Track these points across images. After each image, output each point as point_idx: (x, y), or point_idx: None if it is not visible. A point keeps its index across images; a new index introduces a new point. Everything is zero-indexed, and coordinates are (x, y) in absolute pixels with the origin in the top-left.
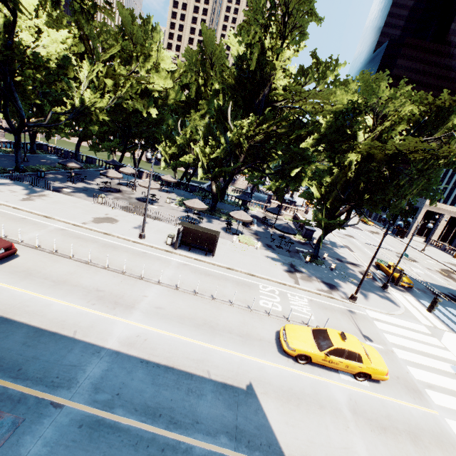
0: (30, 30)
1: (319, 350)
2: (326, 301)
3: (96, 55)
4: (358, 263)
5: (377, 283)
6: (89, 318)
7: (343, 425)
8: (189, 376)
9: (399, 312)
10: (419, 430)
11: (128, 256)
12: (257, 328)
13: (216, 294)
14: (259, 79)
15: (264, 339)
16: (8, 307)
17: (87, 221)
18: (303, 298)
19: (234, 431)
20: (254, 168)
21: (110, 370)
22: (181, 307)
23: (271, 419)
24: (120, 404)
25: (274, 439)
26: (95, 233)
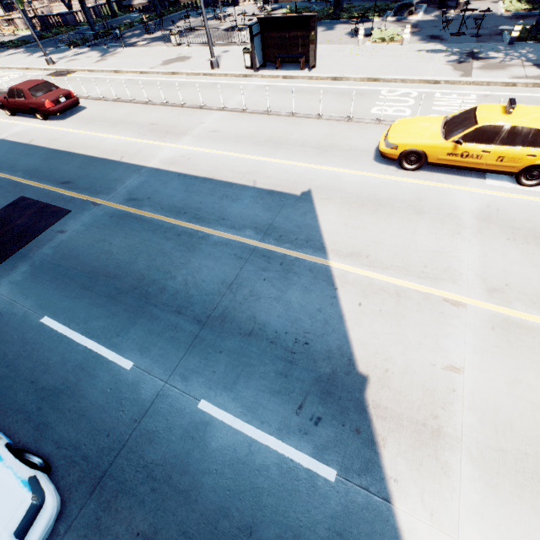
0: None
1: (444, 140)
2: (525, 92)
3: None
4: None
5: None
6: (137, 147)
7: (450, 231)
8: (228, 185)
9: None
10: None
11: (194, 90)
12: (350, 138)
13: (299, 110)
14: None
15: (356, 149)
16: (72, 145)
17: (155, 66)
18: (469, 95)
19: (266, 228)
20: None
21: (146, 182)
22: (243, 128)
23: (323, 221)
24: (148, 205)
25: (318, 237)
26: (163, 76)
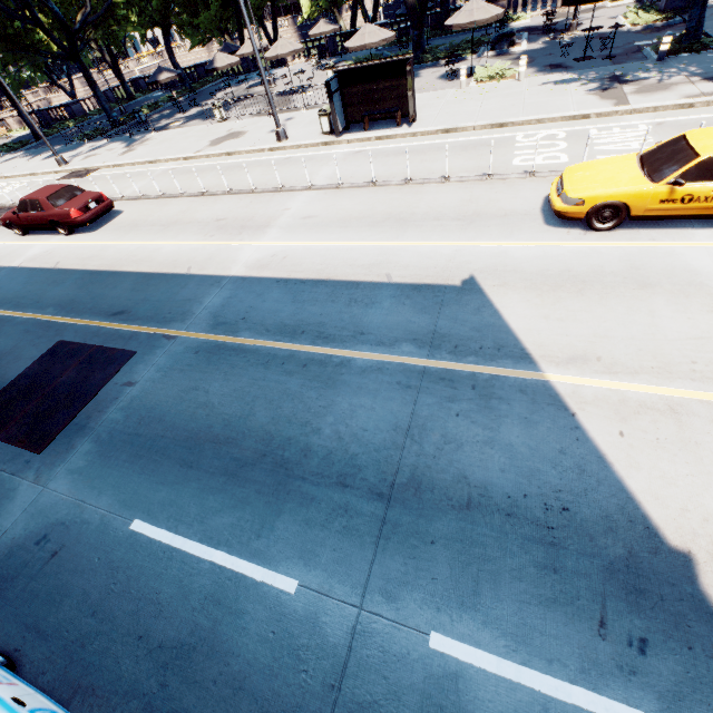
0: None
1: (653, 184)
2: (710, 113)
3: None
4: None
5: None
6: (206, 252)
7: (704, 306)
8: (352, 286)
9: None
10: None
11: (262, 170)
12: (500, 201)
13: (414, 176)
14: None
15: (514, 213)
16: (114, 262)
17: (202, 148)
18: (636, 126)
19: (429, 337)
20: None
21: (233, 297)
22: (345, 208)
23: (509, 316)
24: (246, 328)
25: (512, 341)
26: (215, 159)
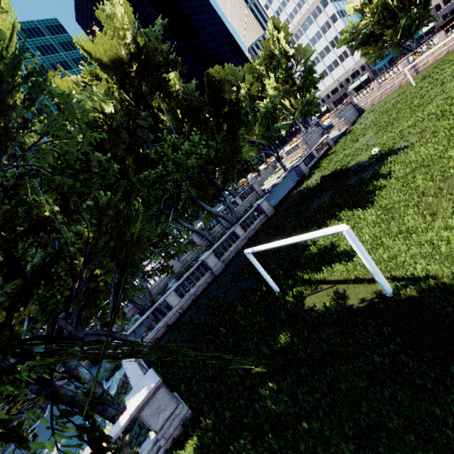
0: None
1: None
2: None
3: None
4: None
5: None
6: None
7: None
8: None
9: None
10: None
11: None
12: None
13: None
14: None
15: None
16: None
17: None
18: None
19: None
20: None
21: None
22: None
23: None
24: None
25: None
26: None
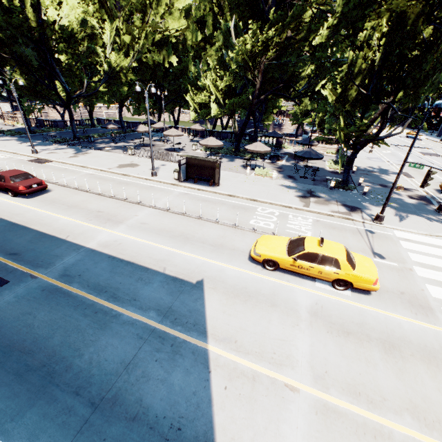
0: (56, 5)
1: (288, 256)
2: (339, 221)
3: (115, 15)
4: (412, 187)
5: (431, 206)
6: (82, 229)
7: (292, 323)
8: (145, 270)
9: None
10: (402, 342)
11: (136, 189)
12: (235, 240)
13: (205, 215)
14: None
15: (238, 249)
16: (30, 220)
17: (113, 167)
18: (308, 219)
19: (166, 310)
20: (275, 94)
21: (81, 260)
22: (164, 223)
23: (208, 307)
24: (78, 281)
25: (203, 321)
26: (116, 175)
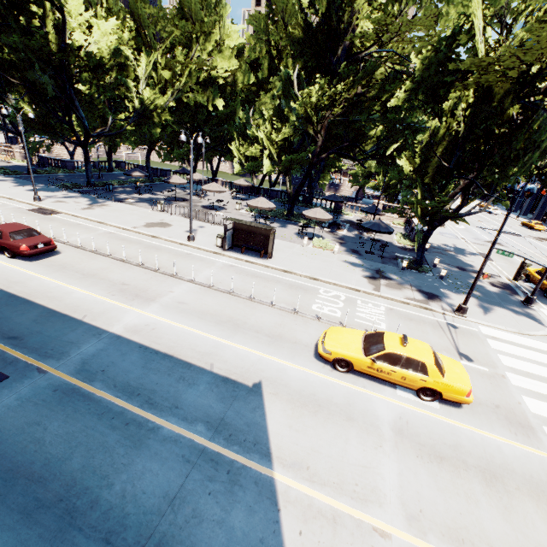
0: (83, 29)
1: (365, 355)
2: (416, 311)
3: (153, 46)
4: (493, 273)
5: (517, 297)
6: (103, 306)
7: (374, 443)
8: (187, 366)
9: (541, 333)
10: (504, 471)
11: (169, 256)
12: (296, 331)
13: (257, 295)
14: (336, 25)
15: (300, 342)
16: (33, 292)
17: (138, 226)
18: (380, 306)
19: (217, 422)
20: (339, 154)
21: (104, 350)
22: (208, 304)
23: (270, 419)
24: (101, 379)
25: (265, 439)
26: (143, 236)
